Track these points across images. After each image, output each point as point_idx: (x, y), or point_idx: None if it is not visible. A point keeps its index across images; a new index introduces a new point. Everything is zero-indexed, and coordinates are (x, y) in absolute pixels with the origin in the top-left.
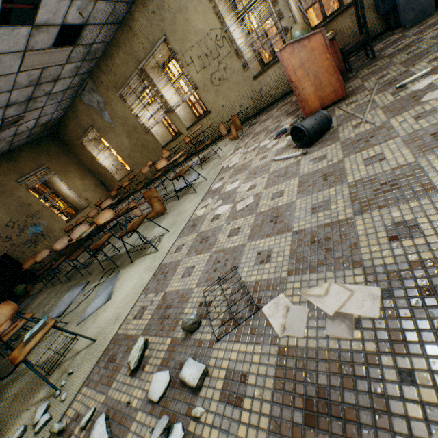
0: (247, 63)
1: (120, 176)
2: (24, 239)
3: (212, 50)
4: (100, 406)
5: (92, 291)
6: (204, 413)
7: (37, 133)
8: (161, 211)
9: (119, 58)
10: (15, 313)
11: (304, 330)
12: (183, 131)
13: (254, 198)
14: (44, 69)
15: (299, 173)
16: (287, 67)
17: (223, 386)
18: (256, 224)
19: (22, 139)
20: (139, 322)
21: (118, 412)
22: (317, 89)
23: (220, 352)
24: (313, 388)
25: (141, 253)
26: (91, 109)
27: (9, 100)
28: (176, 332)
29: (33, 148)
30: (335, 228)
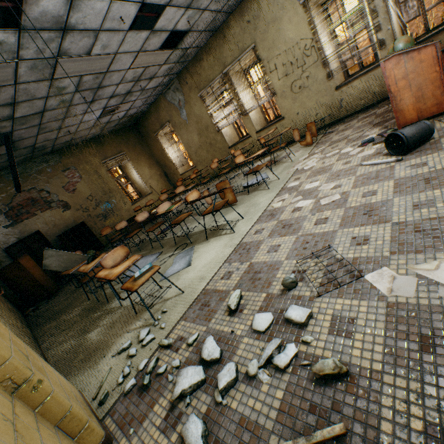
0: (332, 73)
1: (182, 170)
2: (98, 213)
3: (298, 58)
4: (202, 333)
5: (168, 259)
6: (314, 340)
7: (123, 123)
8: (231, 201)
9: (207, 62)
10: (126, 256)
11: (414, 292)
12: (252, 134)
13: (341, 195)
14: (146, 68)
15: (393, 177)
16: (388, 77)
17: (330, 325)
18: (346, 215)
19: (111, 127)
20: (227, 282)
21: (222, 337)
22: (417, 101)
23: (322, 303)
24: (427, 329)
25: (215, 234)
26: (171, 106)
27: (114, 92)
28: (271, 290)
29: (116, 136)
30: (443, 221)
